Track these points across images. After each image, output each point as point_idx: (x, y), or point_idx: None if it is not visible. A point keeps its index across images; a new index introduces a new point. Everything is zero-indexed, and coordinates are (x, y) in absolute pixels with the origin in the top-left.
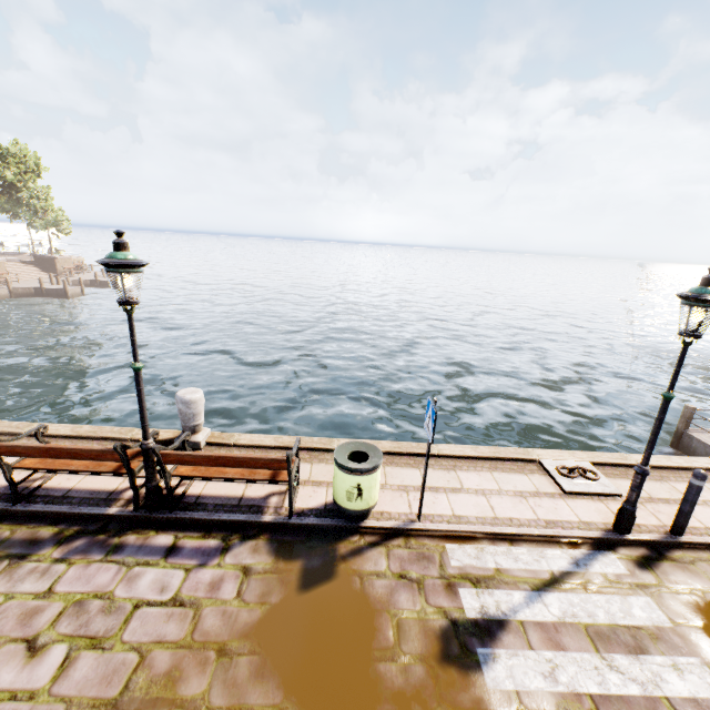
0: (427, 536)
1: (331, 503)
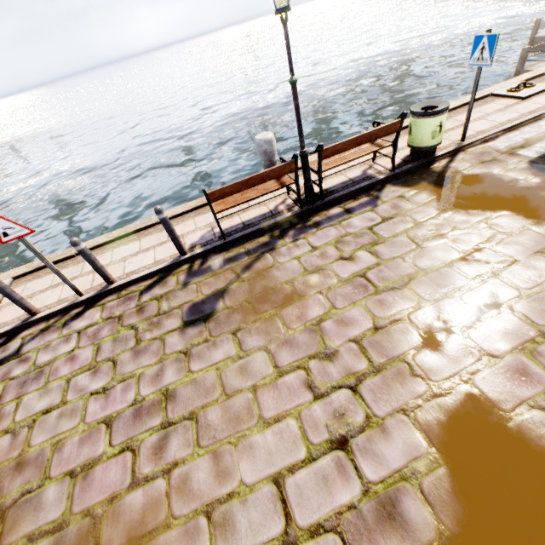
0: (472, 147)
1: (404, 158)
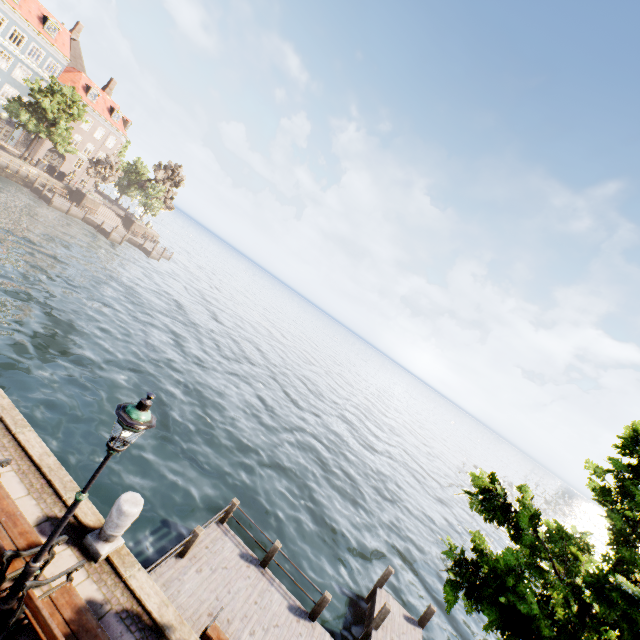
0: None
1: None
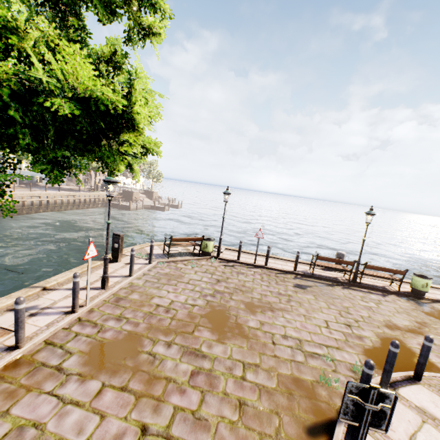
0: None
1: (406, 291)
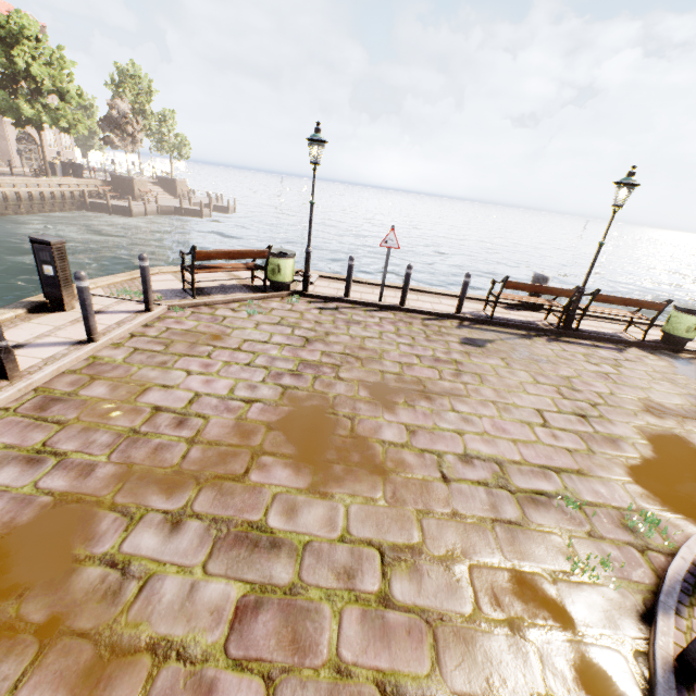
0: None
1: (653, 340)
